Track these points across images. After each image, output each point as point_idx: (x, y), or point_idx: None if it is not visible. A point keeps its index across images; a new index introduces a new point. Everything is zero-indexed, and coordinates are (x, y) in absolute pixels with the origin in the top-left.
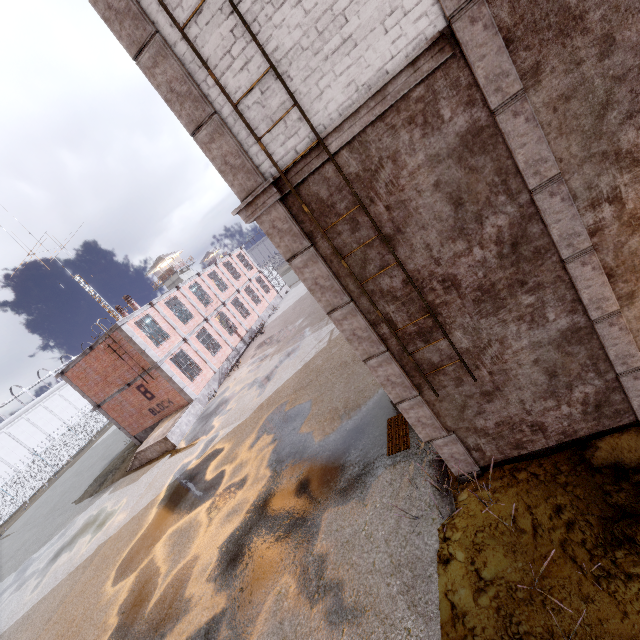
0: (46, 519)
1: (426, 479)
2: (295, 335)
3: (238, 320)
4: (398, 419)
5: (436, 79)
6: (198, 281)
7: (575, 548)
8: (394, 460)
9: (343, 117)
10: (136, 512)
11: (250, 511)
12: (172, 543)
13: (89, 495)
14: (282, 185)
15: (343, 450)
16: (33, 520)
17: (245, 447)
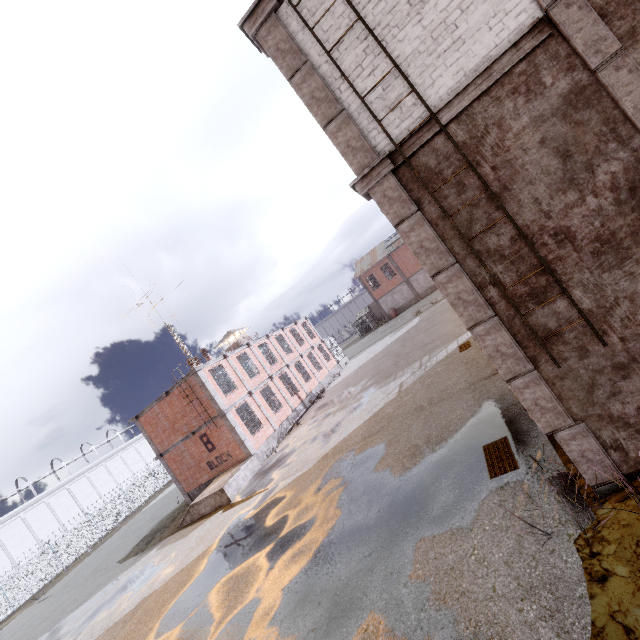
0: (87, 579)
1: (548, 496)
2: (359, 393)
3: (299, 382)
4: (497, 444)
5: (536, 55)
6: (266, 342)
7: None
8: (500, 482)
9: (453, 94)
10: (185, 564)
11: (320, 550)
12: (227, 589)
13: (135, 553)
14: (395, 158)
15: (431, 480)
16: (73, 582)
17: (310, 492)
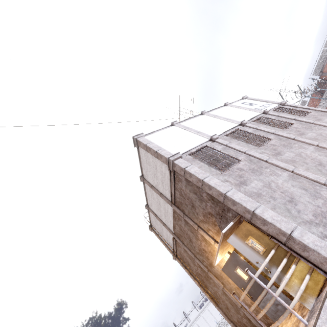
0: None
1: None
2: None
3: None
4: None
5: (177, 241)
6: None
7: None
8: None
9: (173, 246)
10: None
11: None
12: None
13: None
14: (175, 254)
15: None
16: None
17: None
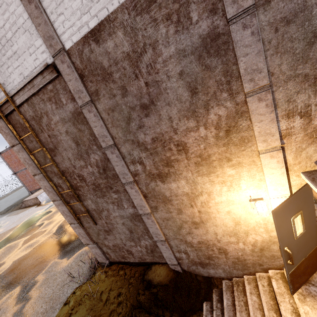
0: None
1: (92, 259)
2: None
3: None
4: None
5: (56, 83)
6: None
7: (115, 315)
8: None
9: (17, 89)
10: (6, 230)
11: (35, 248)
12: (3, 252)
13: (0, 214)
14: (1, 112)
15: None
16: None
17: (58, 214)
